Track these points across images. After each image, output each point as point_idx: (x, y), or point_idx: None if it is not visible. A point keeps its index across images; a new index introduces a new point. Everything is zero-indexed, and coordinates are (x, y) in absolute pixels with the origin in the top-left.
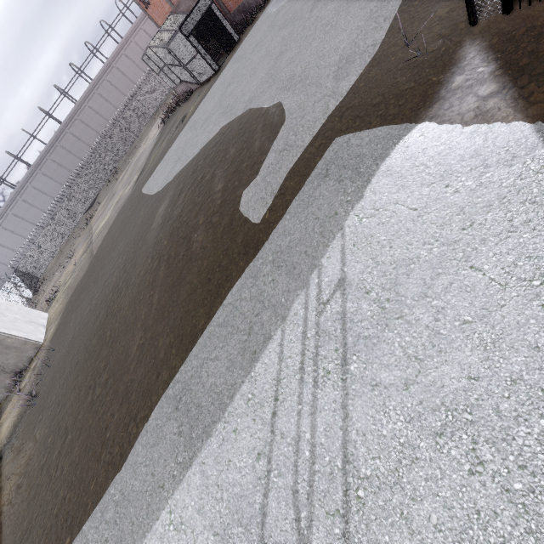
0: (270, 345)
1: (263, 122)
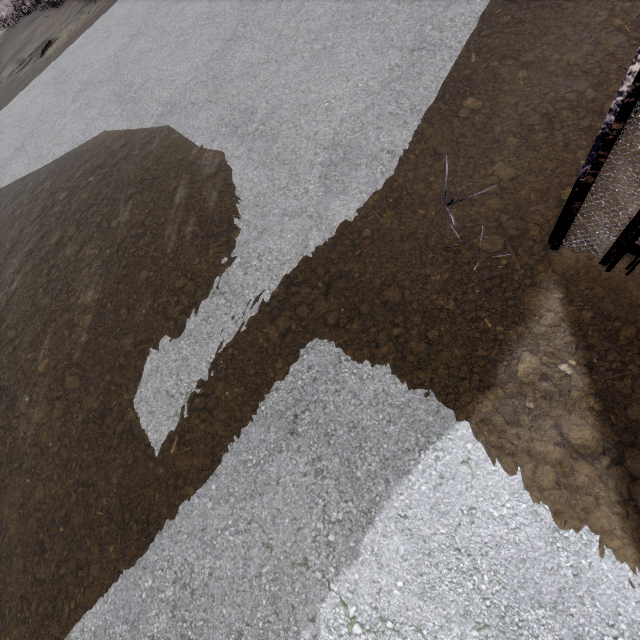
0: None
1: (189, 188)
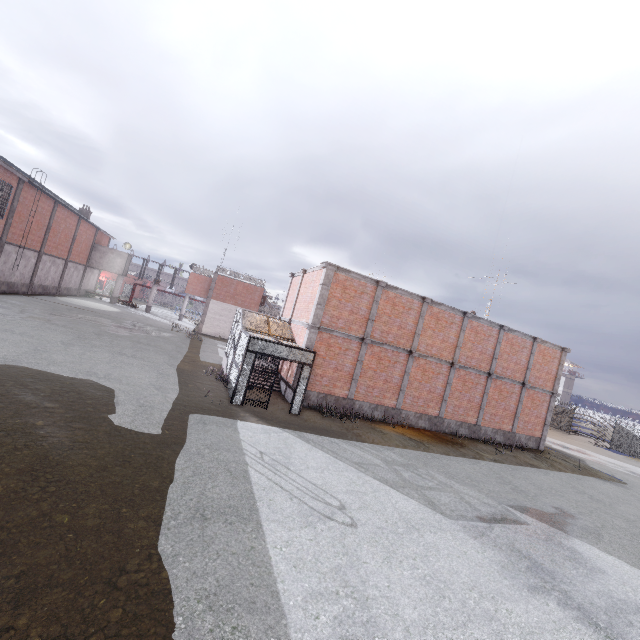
0: (251, 472)
1: (84, 384)
